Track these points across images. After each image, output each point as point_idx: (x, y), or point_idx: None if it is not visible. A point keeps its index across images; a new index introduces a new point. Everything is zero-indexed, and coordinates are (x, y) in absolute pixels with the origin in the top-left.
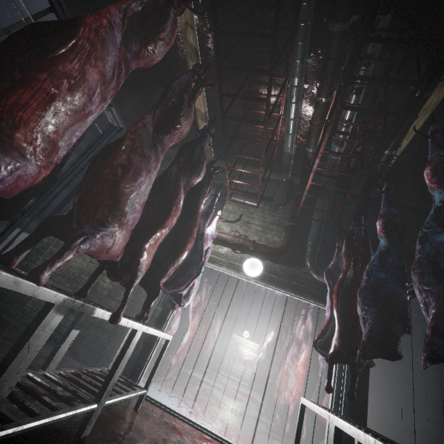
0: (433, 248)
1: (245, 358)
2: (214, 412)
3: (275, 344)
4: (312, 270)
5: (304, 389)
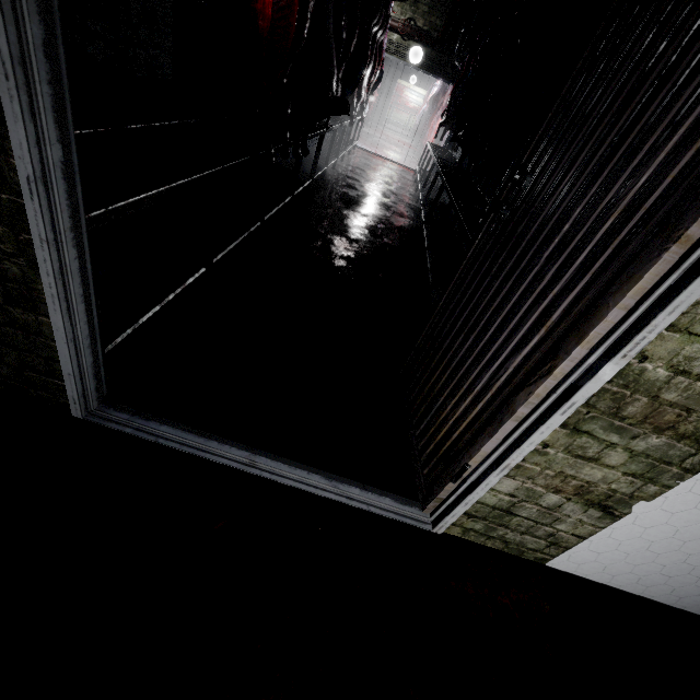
0: (462, 96)
1: (411, 106)
2: (385, 153)
3: (435, 101)
4: (456, 59)
5: (438, 138)
